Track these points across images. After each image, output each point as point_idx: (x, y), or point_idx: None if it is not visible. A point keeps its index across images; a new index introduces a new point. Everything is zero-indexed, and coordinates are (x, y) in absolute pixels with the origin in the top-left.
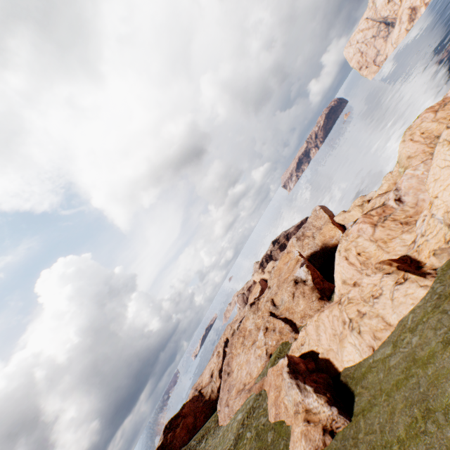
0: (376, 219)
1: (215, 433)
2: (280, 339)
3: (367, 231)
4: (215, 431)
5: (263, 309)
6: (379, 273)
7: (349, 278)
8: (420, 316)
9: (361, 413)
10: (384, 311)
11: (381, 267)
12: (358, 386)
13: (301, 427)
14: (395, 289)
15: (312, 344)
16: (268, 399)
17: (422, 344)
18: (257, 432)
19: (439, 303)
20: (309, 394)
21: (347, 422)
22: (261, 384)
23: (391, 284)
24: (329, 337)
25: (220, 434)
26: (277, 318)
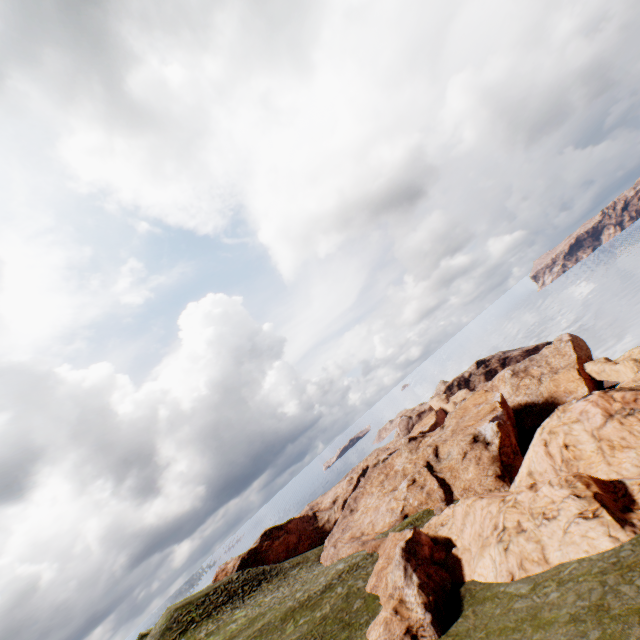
0: (617, 407)
1: (311, 568)
2: (425, 503)
3: (593, 419)
4: (312, 566)
5: (419, 454)
6: (566, 490)
7: (539, 472)
8: (580, 571)
9: (453, 637)
10: (549, 541)
11: (573, 483)
12: (471, 608)
13: (387, 613)
14: (575, 521)
15: (453, 531)
16: (375, 565)
17: (553, 605)
18: (348, 592)
19: (608, 570)
20: (411, 584)
21: (435, 637)
22: (378, 545)
23: (573, 512)
24: (473, 534)
25: (316, 572)
26: (432, 474)
